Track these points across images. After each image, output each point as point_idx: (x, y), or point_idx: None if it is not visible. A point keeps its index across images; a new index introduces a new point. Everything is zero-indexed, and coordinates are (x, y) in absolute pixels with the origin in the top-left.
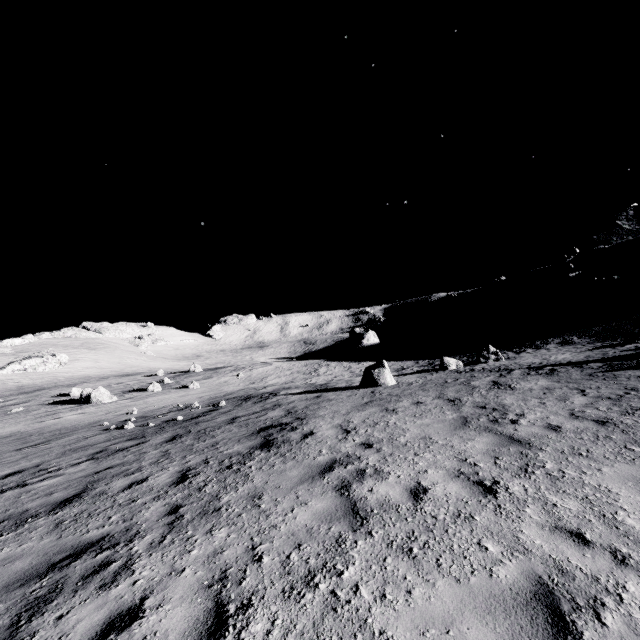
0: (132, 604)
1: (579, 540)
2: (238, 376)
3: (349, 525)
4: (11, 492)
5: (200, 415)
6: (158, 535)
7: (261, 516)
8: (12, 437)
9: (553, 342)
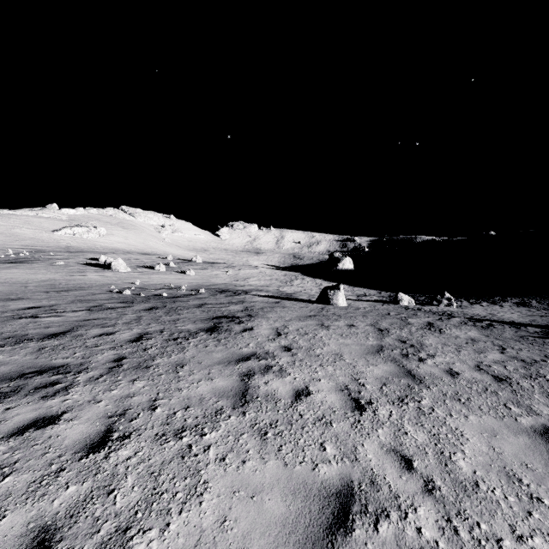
0: (55, 414)
1: (405, 465)
2: (227, 272)
3: (233, 403)
4: (25, 320)
5: (181, 296)
6: (98, 373)
7: (174, 380)
8: (48, 282)
9: (511, 301)
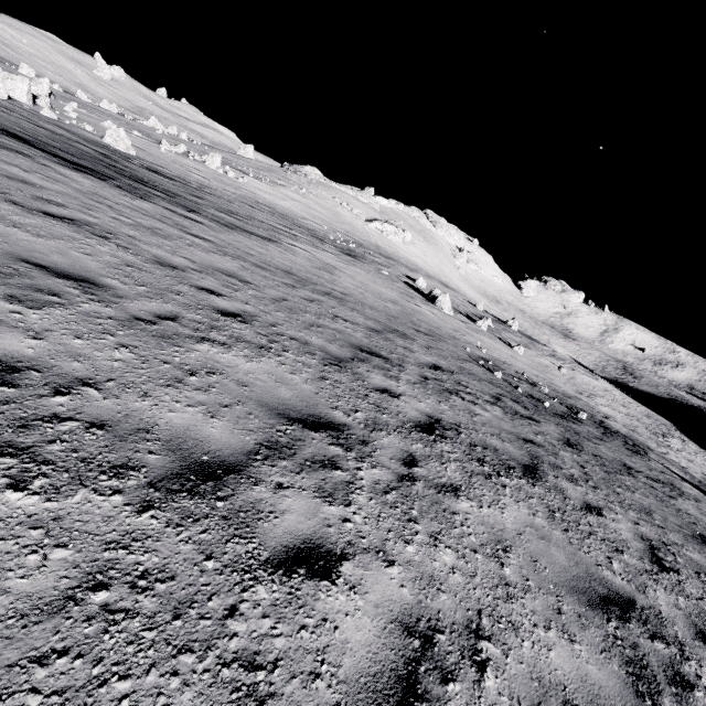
0: None
1: None
2: (560, 368)
3: None
4: (457, 399)
5: (566, 416)
6: None
7: None
8: (398, 306)
9: None
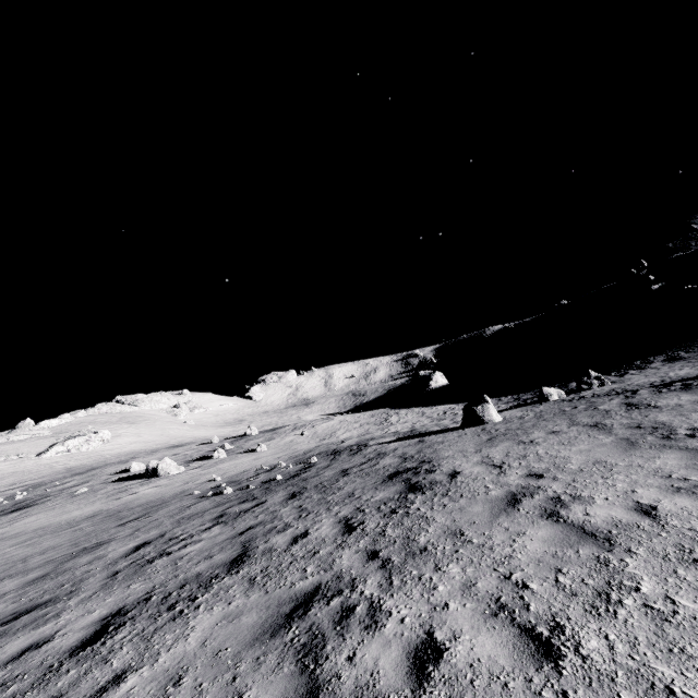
0: (421, 639)
1: None
2: (303, 434)
3: (597, 547)
4: (160, 561)
5: (298, 473)
6: (380, 578)
7: (483, 549)
8: (100, 515)
9: (657, 360)
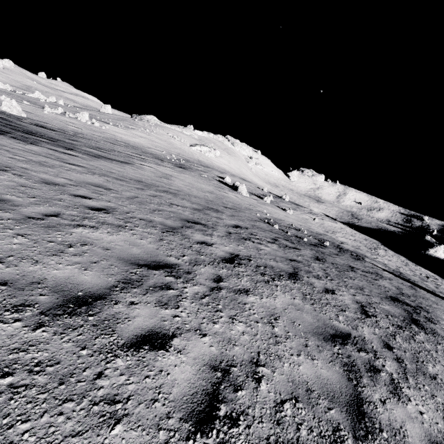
0: (440, 441)
1: None
2: (314, 219)
3: None
4: (250, 242)
5: (317, 245)
6: (397, 367)
7: None
8: (213, 194)
9: None
